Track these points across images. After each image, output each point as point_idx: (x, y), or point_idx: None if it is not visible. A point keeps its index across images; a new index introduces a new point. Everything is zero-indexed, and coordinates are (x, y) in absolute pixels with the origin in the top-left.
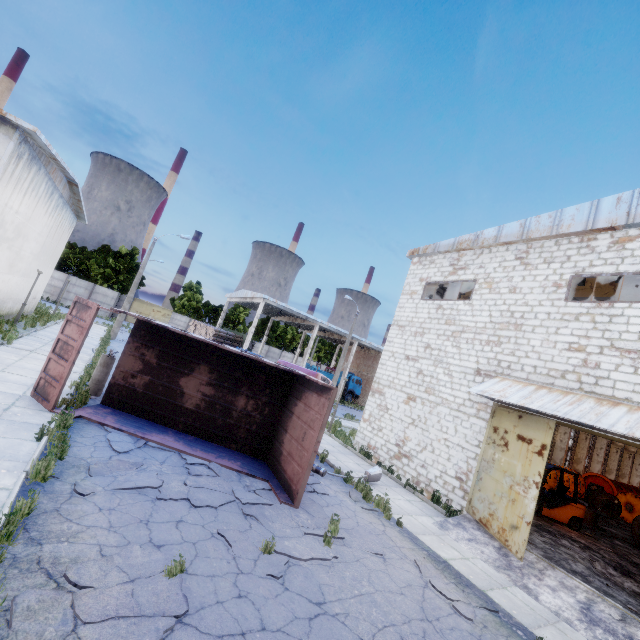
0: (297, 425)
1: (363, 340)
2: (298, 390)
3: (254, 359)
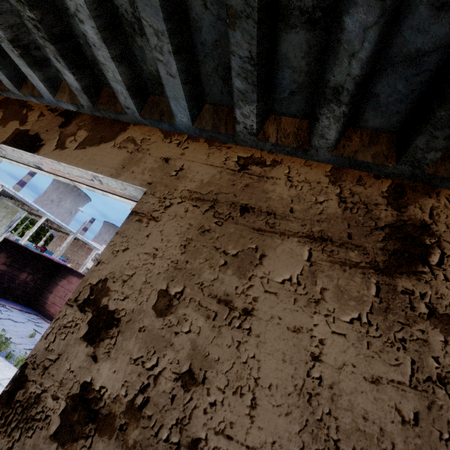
0: (61, 290)
1: (78, 235)
2: (63, 274)
3: (48, 257)
